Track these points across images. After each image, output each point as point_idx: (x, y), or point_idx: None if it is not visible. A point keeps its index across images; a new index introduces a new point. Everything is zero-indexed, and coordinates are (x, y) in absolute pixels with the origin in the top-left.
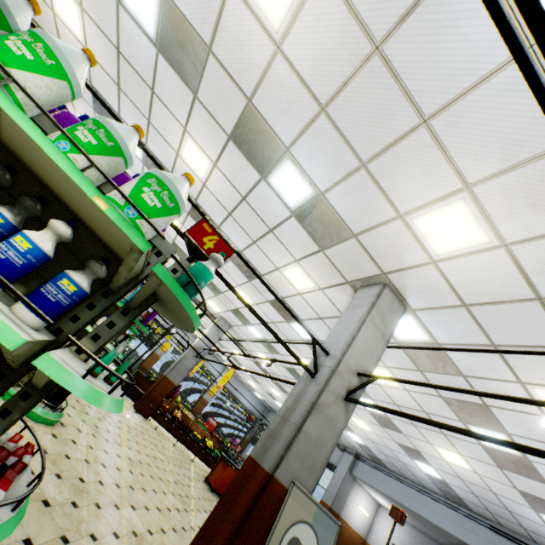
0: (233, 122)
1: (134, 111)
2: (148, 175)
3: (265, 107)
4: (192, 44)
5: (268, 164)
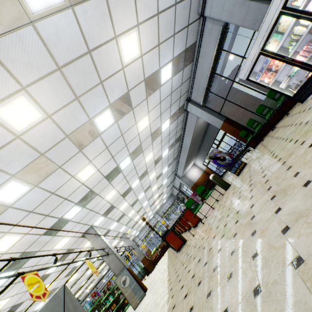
0: None
1: (29, 310)
2: None
3: None
4: (11, 309)
5: (47, 275)
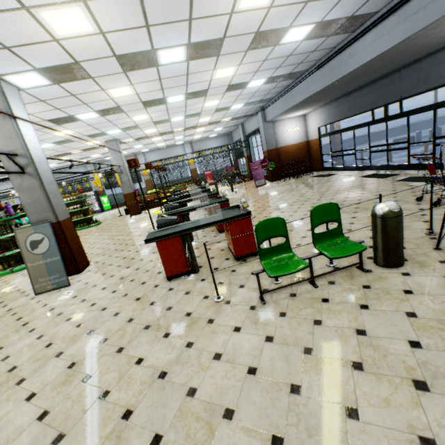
0: None
1: None
2: None
3: None
4: None
5: None
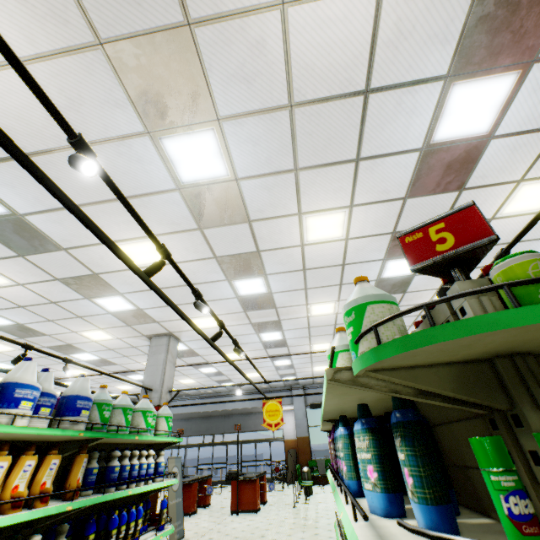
0: (70, 275)
1: None
2: (167, 417)
3: (110, 279)
4: (42, 241)
5: (98, 295)
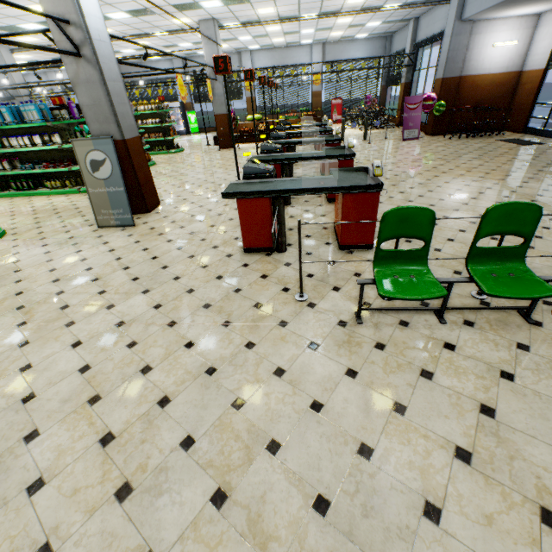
0: None
1: None
2: None
3: None
4: None
5: None
